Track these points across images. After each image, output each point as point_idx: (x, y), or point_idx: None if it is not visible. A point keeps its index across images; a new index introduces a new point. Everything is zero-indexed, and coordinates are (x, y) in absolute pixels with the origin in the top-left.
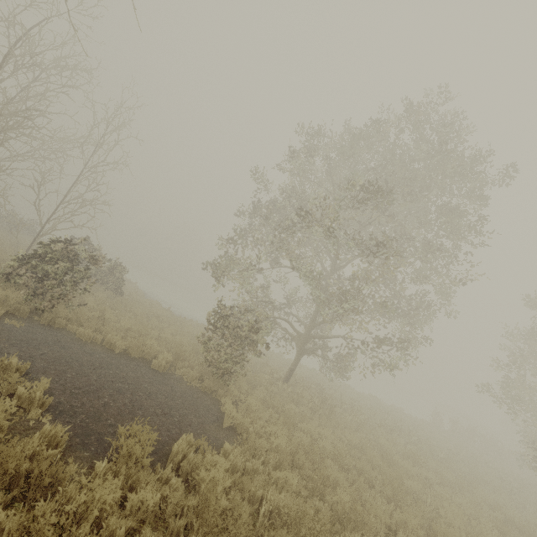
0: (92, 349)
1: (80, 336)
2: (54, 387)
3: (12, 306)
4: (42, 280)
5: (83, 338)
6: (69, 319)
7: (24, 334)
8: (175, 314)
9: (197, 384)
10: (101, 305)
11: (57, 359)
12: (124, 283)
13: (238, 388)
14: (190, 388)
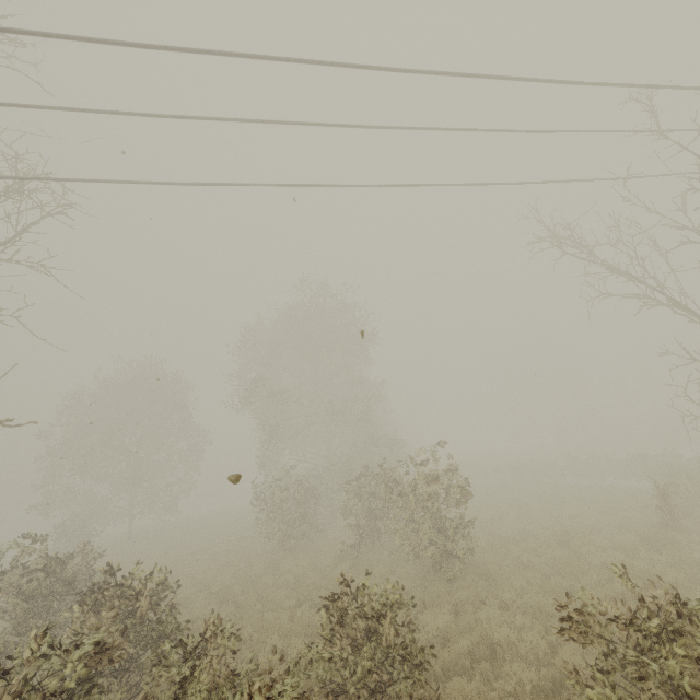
0: None
1: None
2: None
3: None
4: None
5: None
6: None
7: None
8: None
9: None
10: None
11: None
12: None
13: None
14: None
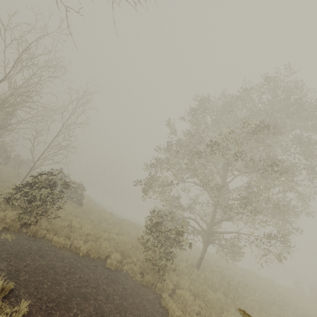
0: (63, 254)
1: (54, 243)
2: (32, 303)
3: (8, 223)
4: (31, 202)
5: (57, 245)
6: (47, 229)
7: (14, 247)
8: (114, 215)
9: (139, 278)
10: (69, 215)
11: (37, 269)
12: (83, 197)
13: (169, 279)
14: (135, 283)
